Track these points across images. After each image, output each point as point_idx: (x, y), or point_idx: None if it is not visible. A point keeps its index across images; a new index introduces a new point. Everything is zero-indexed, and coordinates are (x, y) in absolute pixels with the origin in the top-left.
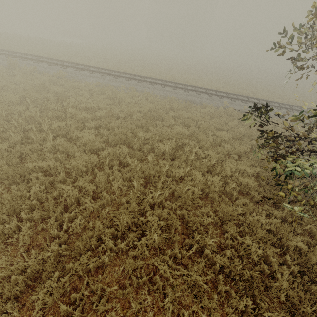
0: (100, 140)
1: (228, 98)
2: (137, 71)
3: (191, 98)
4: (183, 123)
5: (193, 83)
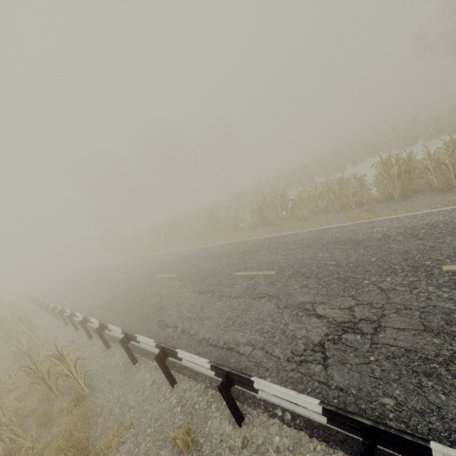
0: None
1: None
2: None
3: None
4: None
5: None
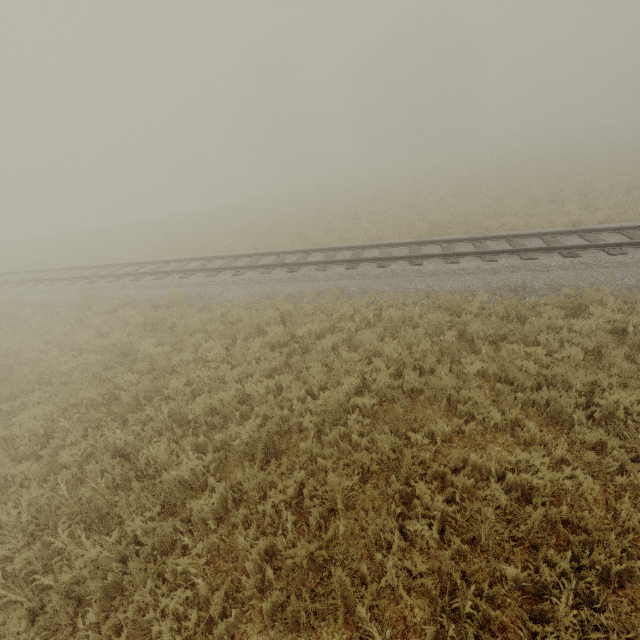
0: (225, 624)
1: (638, 248)
2: (342, 231)
3: (513, 278)
4: (530, 399)
5: (494, 225)
